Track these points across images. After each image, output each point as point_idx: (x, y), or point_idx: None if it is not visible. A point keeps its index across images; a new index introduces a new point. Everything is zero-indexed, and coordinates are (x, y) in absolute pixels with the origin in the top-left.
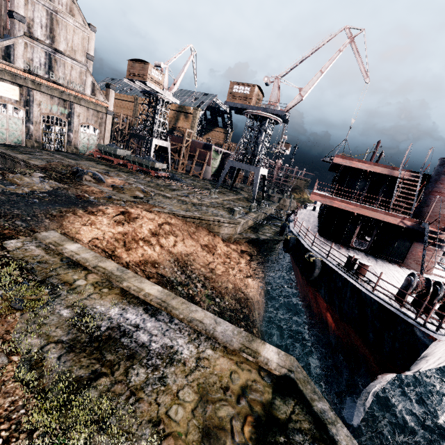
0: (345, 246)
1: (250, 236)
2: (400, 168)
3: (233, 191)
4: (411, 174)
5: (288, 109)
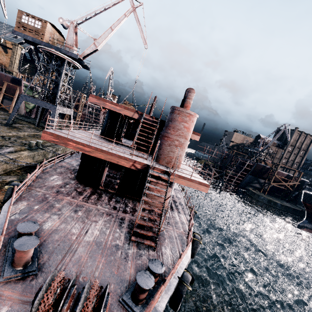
0: (95, 188)
1: (6, 180)
2: (144, 113)
3: (41, 128)
4: (153, 120)
5: (86, 56)
